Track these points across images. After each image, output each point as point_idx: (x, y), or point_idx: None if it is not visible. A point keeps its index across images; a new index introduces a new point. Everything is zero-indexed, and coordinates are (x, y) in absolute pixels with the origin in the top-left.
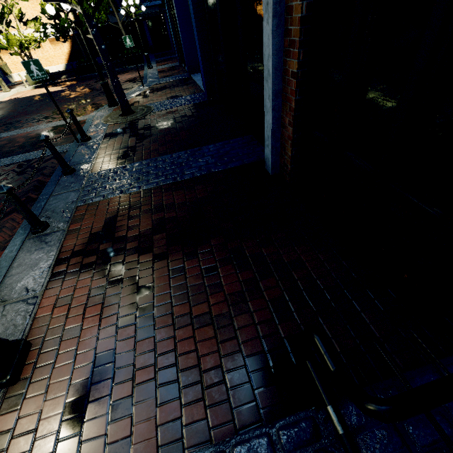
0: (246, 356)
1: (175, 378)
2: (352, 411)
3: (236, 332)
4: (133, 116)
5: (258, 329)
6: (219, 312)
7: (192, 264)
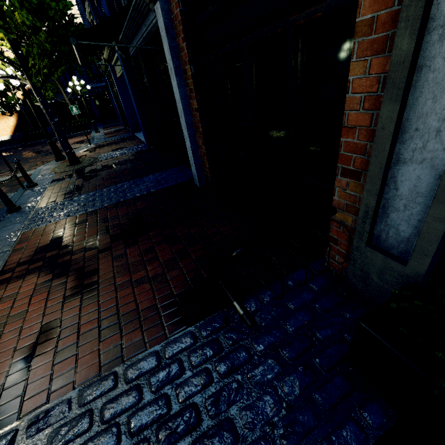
0: (177, 294)
1: (117, 322)
2: (252, 303)
3: (169, 283)
4: (80, 165)
5: (187, 277)
6: (155, 274)
7: (133, 250)
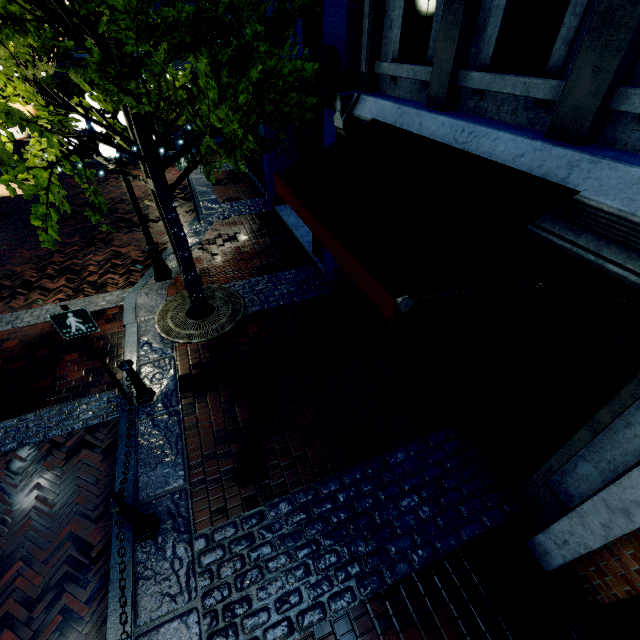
0: None
1: None
2: None
3: None
4: (215, 322)
5: None
6: None
7: None
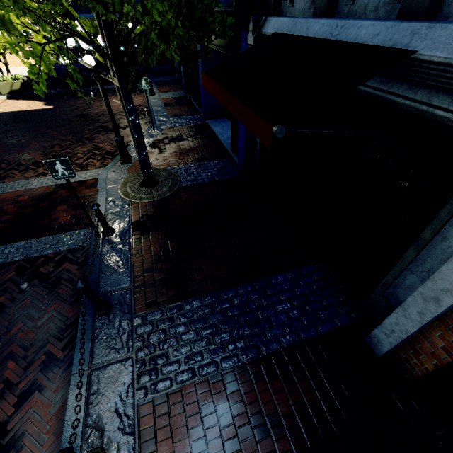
0: None
1: None
2: None
3: None
4: (159, 190)
5: None
6: None
7: None
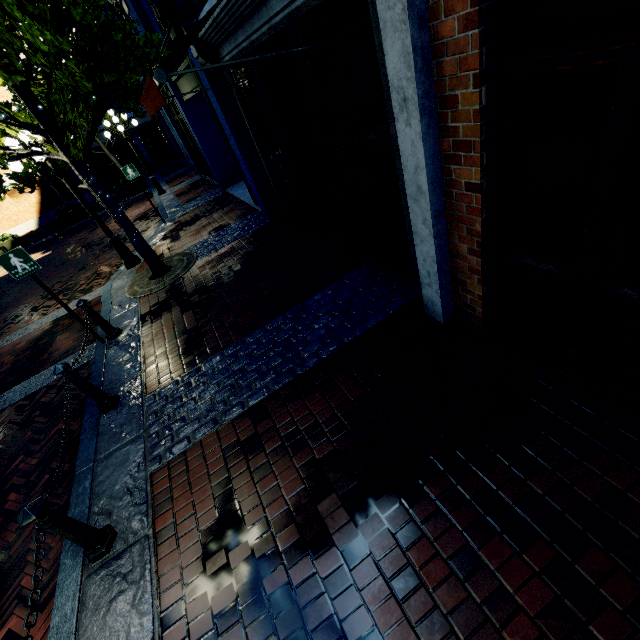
0: None
1: None
2: None
3: None
4: (171, 275)
5: None
6: None
7: (422, 553)
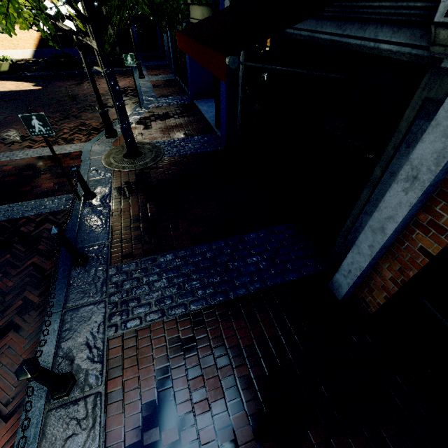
0: None
1: None
2: None
3: None
4: (142, 161)
5: None
6: None
7: None
